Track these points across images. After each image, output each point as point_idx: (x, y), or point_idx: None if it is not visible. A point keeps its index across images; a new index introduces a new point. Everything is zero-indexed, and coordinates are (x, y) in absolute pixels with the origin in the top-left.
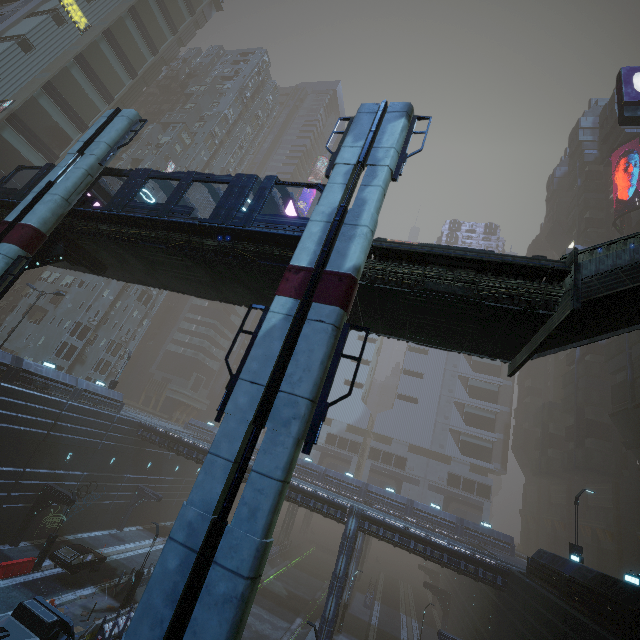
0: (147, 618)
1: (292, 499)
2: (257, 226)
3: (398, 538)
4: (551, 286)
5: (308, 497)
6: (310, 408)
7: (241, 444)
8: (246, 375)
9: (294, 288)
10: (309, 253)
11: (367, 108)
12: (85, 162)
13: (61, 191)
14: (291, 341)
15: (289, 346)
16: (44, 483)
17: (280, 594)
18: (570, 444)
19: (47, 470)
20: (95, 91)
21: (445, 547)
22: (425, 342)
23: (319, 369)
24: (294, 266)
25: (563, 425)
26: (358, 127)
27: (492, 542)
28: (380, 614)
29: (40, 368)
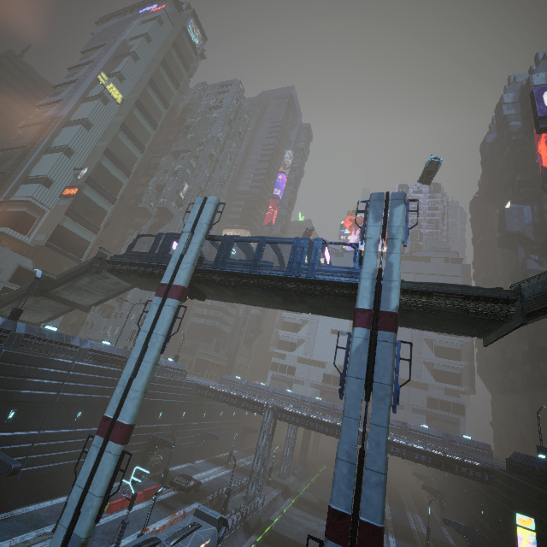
0: (341, 495)
1: (321, 430)
2: (319, 274)
3: (405, 452)
4: (508, 306)
5: (332, 428)
6: (392, 389)
7: (360, 411)
8: (352, 374)
9: (365, 322)
10: (367, 300)
11: (377, 196)
12: (198, 238)
13: (190, 260)
14: (373, 354)
15: (373, 357)
16: (149, 434)
17: (314, 502)
18: (527, 367)
19: (150, 425)
20: (133, 146)
21: (442, 456)
22: (427, 329)
23: (392, 368)
24: (361, 308)
25: (519, 351)
26: (375, 211)
27: (474, 450)
28: (391, 512)
29: None
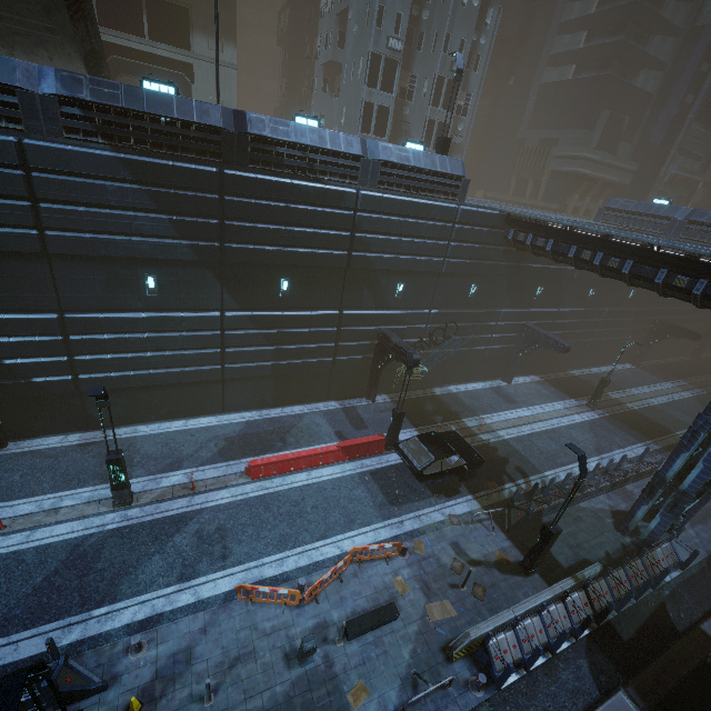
0: None
1: None
2: None
3: None
4: None
5: None
6: None
7: None
8: None
9: None
10: None
11: None
12: None
13: None
14: None
15: None
16: (377, 328)
17: None
18: None
19: (374, 311)
20: None
21: None
22: None
23: None
24: None
25: None
26: None
27: None
28: None
29: (282, 128)
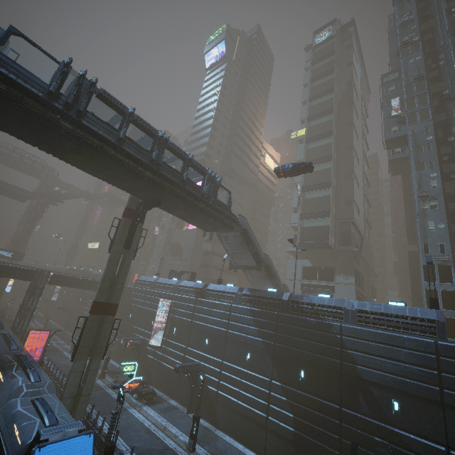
0: None
1: None
2: None
3: None
4: None
5: None
6: None
7: None
8: None
9: None
10: None
11: None
12: None
13: None
14: None
15: None
16: (378, 440)
17: None
18: None
19: (372, 419)
20: (323, 140)
21: None
22: None
23: None
24: None
25: None
26: None
27: None
28: None
29: (306, 297)
